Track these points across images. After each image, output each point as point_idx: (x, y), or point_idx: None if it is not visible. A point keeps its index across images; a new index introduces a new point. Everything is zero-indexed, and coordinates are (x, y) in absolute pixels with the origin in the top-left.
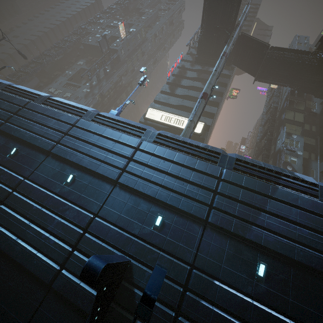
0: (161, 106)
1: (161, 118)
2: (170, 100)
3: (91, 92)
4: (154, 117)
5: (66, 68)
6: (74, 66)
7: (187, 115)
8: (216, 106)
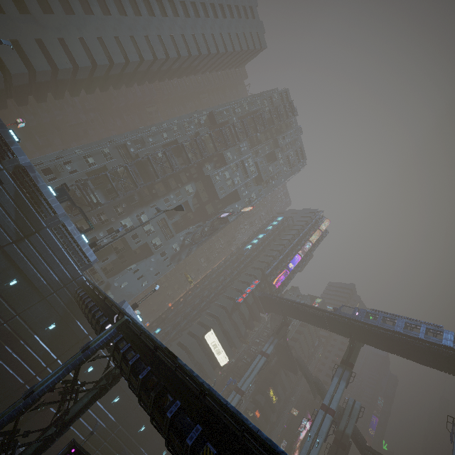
0: (218, 327)
1: (212, 343)
2: (225, 322)
3: (179, 255)
4: (209, 339)
5: (173, 186)
6: (182, 191)
7: (226, 344)
8: (242, 337)
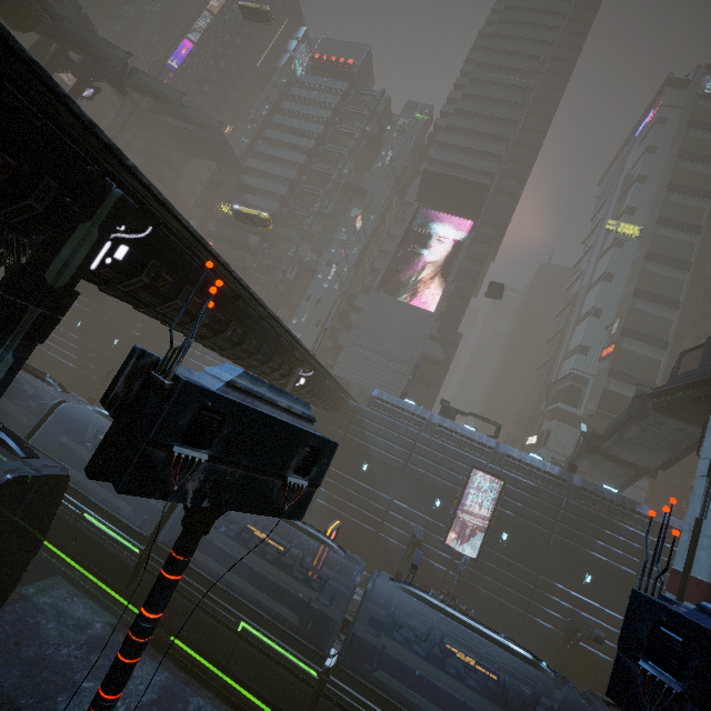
0: None
1: None
2: None
3: None
4: None
5: None
6: None
7: None
8: None
